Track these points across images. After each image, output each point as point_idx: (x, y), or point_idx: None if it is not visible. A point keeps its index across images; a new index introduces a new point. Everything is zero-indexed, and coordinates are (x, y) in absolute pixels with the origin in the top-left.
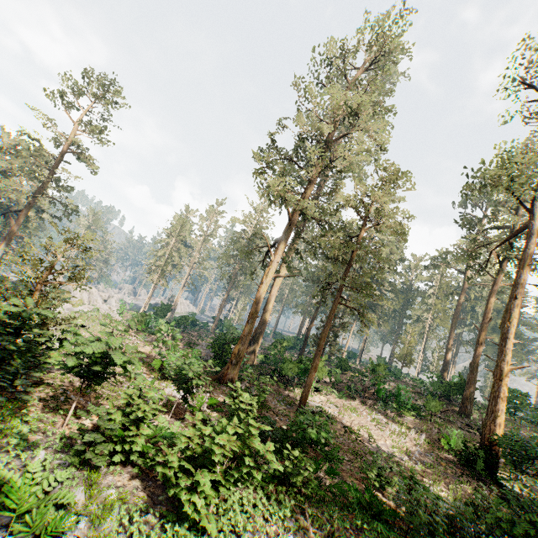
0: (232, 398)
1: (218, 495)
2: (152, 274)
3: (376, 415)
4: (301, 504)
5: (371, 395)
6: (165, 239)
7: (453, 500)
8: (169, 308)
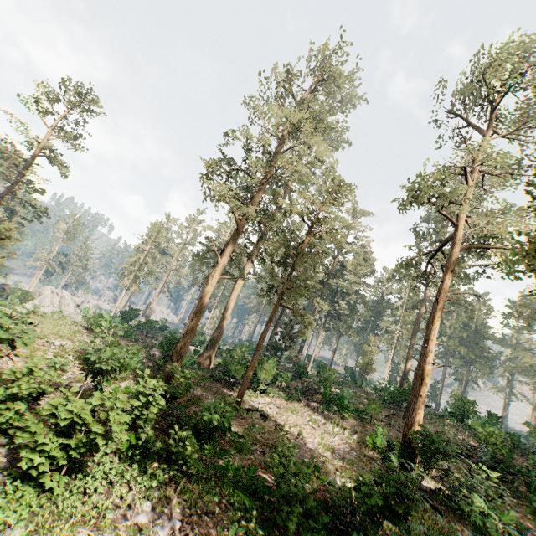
0: (139, 384)
1: (69, 457)
2: (125, 279)
3: (316, 417)
4: (178, 480)
5: (321, 399)
6: (139, 245)
7: (353, 489)
8: (137, 313)
